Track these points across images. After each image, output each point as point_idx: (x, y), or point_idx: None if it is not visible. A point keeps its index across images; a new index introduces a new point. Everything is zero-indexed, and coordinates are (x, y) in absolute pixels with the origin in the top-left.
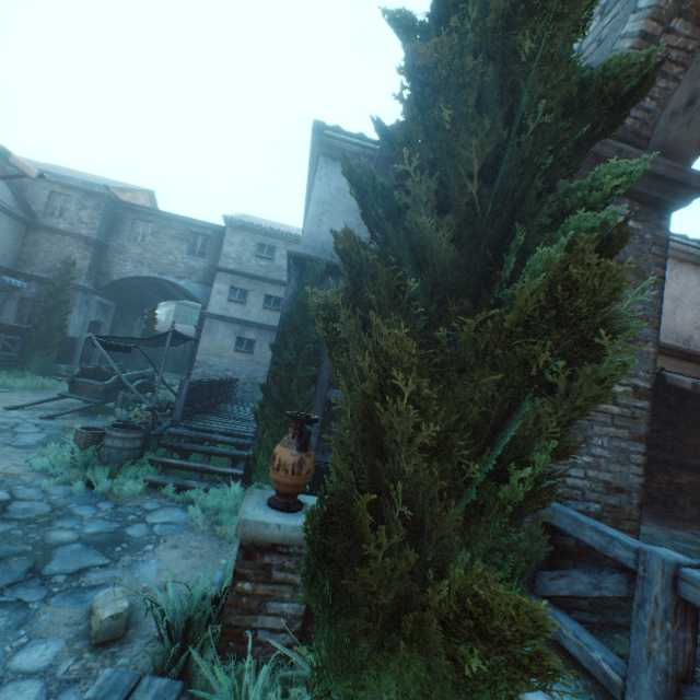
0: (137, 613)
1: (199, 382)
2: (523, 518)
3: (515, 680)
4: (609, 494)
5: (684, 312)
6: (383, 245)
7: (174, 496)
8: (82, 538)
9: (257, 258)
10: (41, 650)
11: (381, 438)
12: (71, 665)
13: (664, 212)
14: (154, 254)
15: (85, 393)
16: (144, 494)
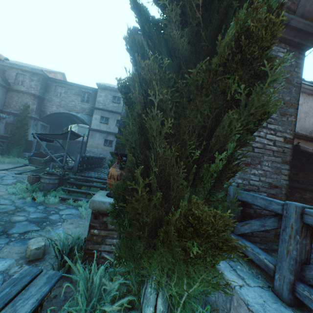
0: (50, 248)
1: (85, 156)
2: (223, 182)
3: (215, 256)
4: (271, 189)
5: (310, 119)
6: (153, 51)
7: (73, 203)
8: (28, 219)
9: (112, 103)
10: (2, 263)
11: (148, 140)
12: (16, 269)
13: (302, 51)
14: (65, 102)
15: (36, 163)
16: (59, 203)
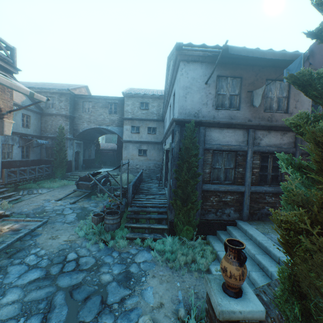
0: None
1: (134, 182)
2: None
3: None
4: None
5: None
6: None
7: (141, 244)
8: (114, 278)
9: (141, 110)
10: None
11: None
12: None
13: None
14: (94, 116)
15: (83, 188)
16: (128, 245)
